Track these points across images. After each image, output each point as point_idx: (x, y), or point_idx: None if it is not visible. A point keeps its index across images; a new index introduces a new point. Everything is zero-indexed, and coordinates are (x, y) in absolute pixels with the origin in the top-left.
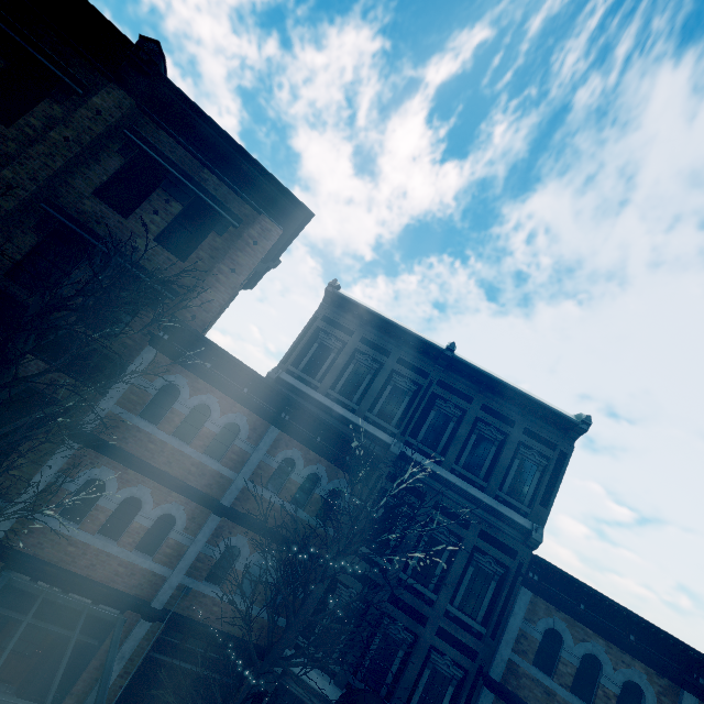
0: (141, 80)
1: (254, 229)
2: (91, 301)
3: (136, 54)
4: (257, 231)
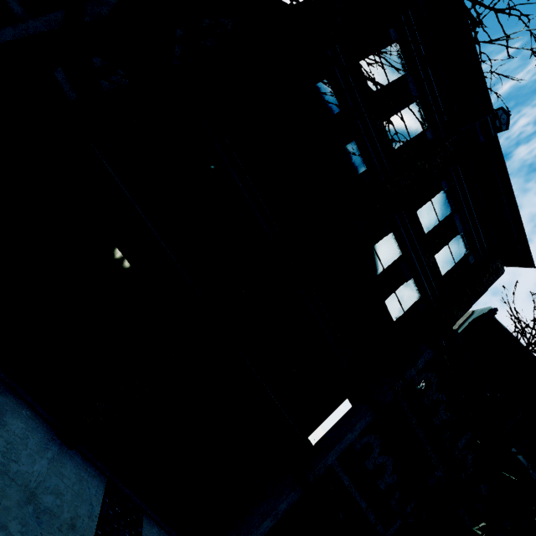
0: (481, 138)
1: (492, 265)
2: (391, 294)
3: (491, 119)
4: (492, 267)
